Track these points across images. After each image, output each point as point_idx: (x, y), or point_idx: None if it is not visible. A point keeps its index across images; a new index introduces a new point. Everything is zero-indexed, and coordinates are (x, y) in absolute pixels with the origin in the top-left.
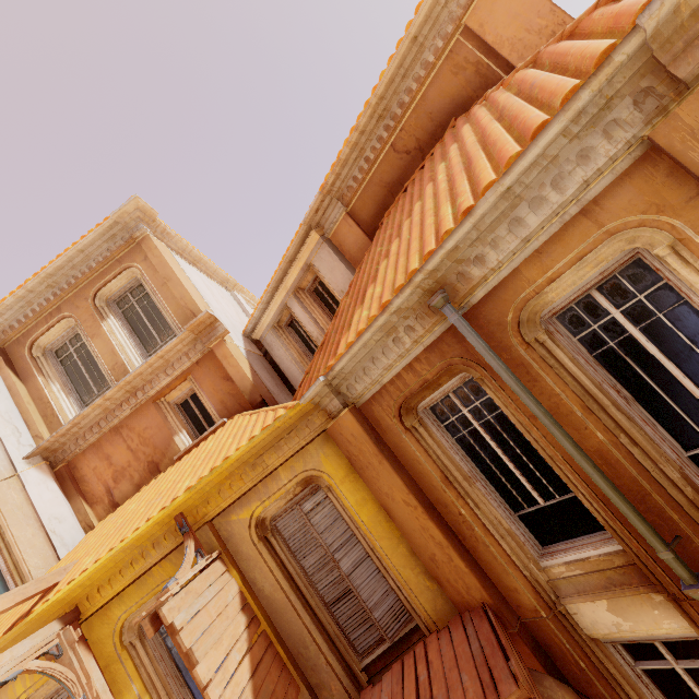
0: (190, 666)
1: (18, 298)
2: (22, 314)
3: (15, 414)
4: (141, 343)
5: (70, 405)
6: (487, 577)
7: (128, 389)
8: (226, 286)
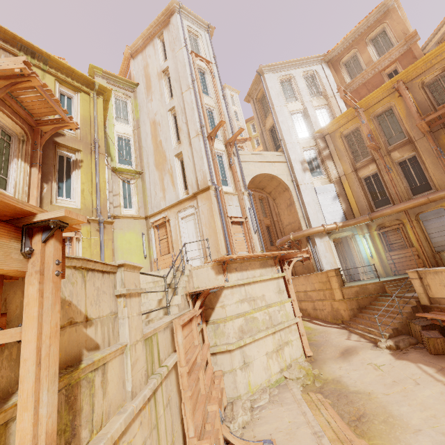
0: (403, 95)
1: (341, 44)
2: (340, 50)
3: (334, 82)
4: (378, 54)
5: (349, 79)
6: None
7: (373, 68)
8: None
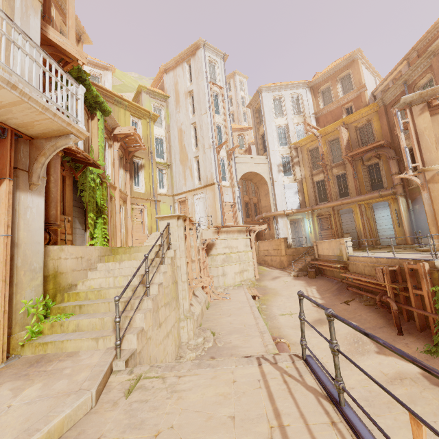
0: (340, 135)
1: (321, 76)
2: (319, 81)
3: (312, 105)
4: (343, 91)
5: (322, 105)
6: (392, 139)
7: (337, 102)
8: (374, 75)
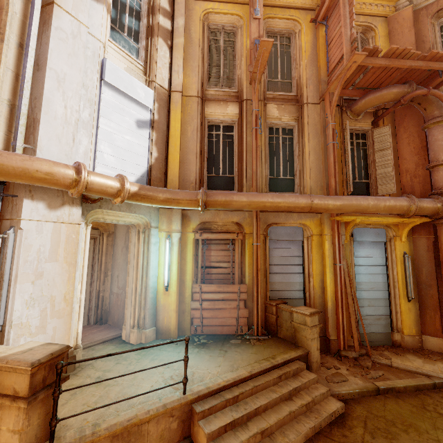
0: None
1: None
2: None
3: None
4: None
5: None
6: None
7: None
8: None
